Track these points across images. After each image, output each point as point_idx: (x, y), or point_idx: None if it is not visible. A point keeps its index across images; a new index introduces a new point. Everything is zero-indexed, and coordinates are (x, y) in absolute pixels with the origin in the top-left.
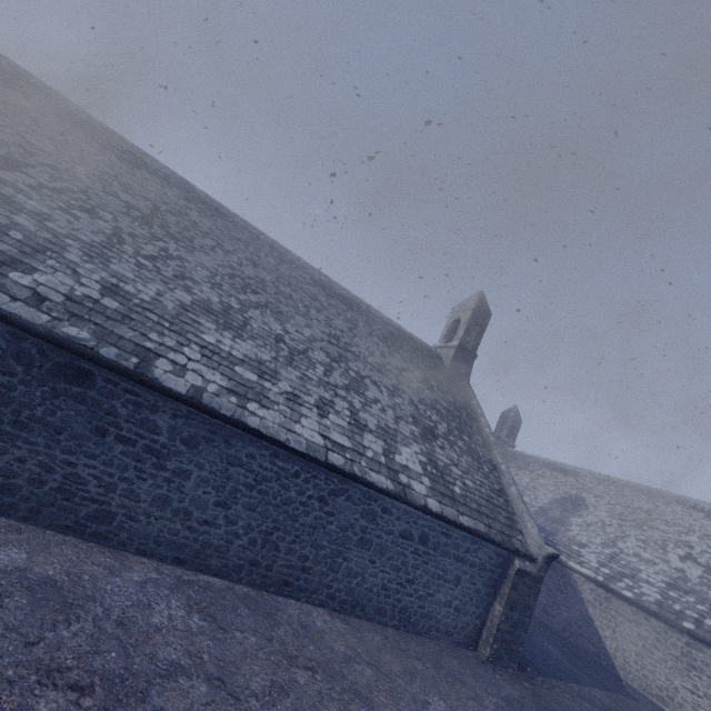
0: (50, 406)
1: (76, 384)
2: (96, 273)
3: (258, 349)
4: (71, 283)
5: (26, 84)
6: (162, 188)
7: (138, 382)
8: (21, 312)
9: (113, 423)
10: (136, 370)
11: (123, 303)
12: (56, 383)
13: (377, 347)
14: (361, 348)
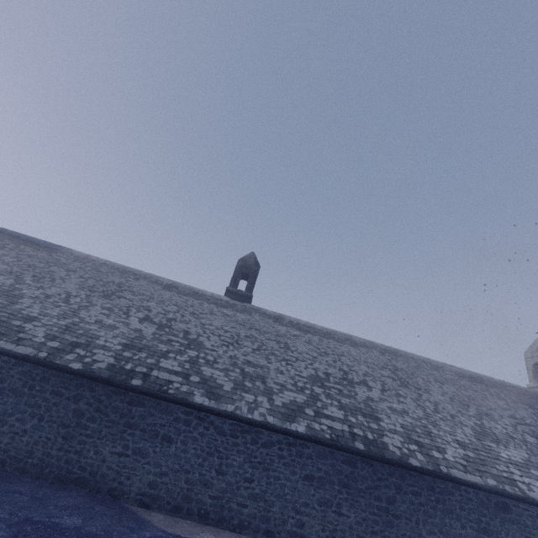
0: (504, 529)
1: (506, 513)
2: (447, 436)
3: (517, 450)
4: (454, 449)
5: (303, 326)
6: (373, 353)
7: (529, 503)
8: (474, 479)
9: (529, 532)
10: (524, 496)
11: (470, 451)
12: (499, 515)
13: (527, 411)
14: (527, 417)
